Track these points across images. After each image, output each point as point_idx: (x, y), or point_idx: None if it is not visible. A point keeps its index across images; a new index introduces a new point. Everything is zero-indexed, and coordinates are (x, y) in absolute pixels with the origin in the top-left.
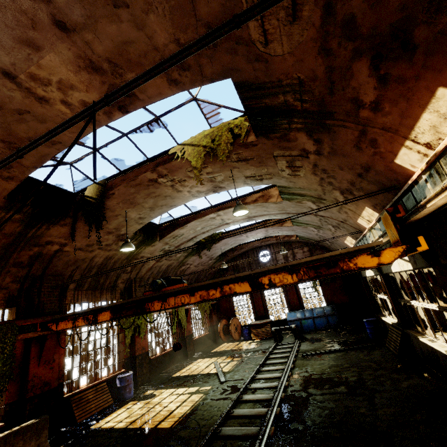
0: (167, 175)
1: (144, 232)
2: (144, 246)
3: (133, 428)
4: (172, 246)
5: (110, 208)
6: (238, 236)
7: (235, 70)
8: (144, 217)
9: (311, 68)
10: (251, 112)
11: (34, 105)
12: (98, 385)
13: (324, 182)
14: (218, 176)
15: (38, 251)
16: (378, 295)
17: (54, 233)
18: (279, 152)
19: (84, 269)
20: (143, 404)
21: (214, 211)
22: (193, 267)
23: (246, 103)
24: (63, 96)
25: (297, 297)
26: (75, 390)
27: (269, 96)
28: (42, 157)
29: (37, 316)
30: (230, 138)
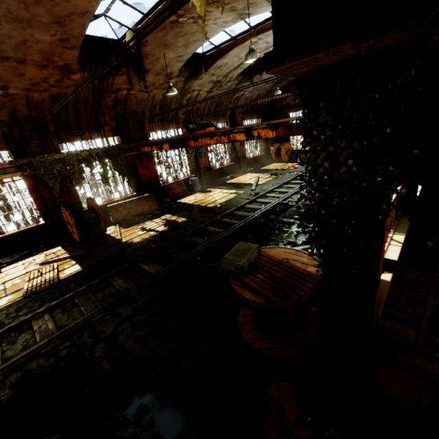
0: (185, 14)
1: (188, 67)
2: (192, 81)
3: (195, 204)
4: (220, 76)
5: (149, 53)
6: None
7: None
8: (182, 55)
9: None
10: None
11: None
12: (179, 182)
13: None
14: (238, 5)
15: (115, 97)
16: None
17: (119, 82)
18: None
19: (151, 107)
20: (203, 195)
21: (253, 35)
22: (248, 93)
23: None
24: None
25: None
26: (166, 183)
27: None
28: (82, 26)
29: (132, 142)
30: None
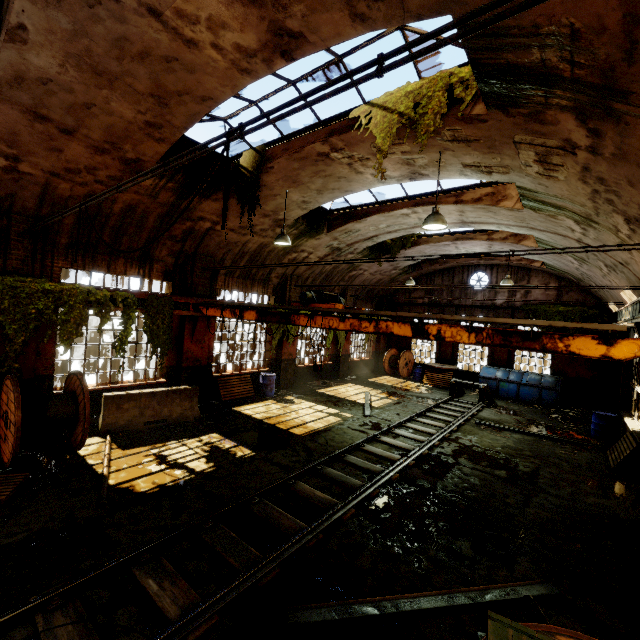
0: (344, 150)
1: (308, 220)
2: (306, 238)
3: (267, 423)
4: (343, 243)
5: (267, 185)
6: (442, 245)
7: (459, 2)
8: (309, 201)
9: (596, 11)
10: (480, 71)
11: (182, 51)
12: (242, 375)
13: (599, 197)
14: (420, 158)
15: (191, 227)
16: (636, 386)
17: (206, 208)
18: (523, 137)
19: (236, 255)
20: (281, 406)
21: (408, 205)
22: (368, 274)
23: (473, 56)
24: (213, 37)
25: (508, 351)
26: (221, 373)
27: (515, 48)
28: (192, 116)
29: (190, 296)
30: (443, 105)
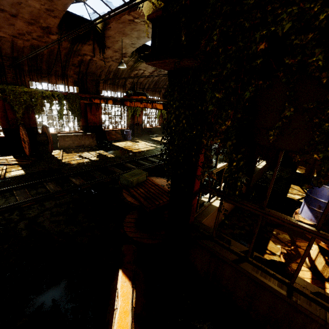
0: (139, 18)
1: (139, 53)
2: (140, 63)
3: (124, 148)
4: None
5: (111, 36)
6: None
7: None
8: (135, 43)
9: None
10: None
11: None
12: (116, 131)
13: None
14: None
15: (81, 59)
16: None
17: (86, 49)
18: None
19: (106, 72)
20: (132, 143)
21: None
22: None
23: None
24: None
25: None
26: (107, 129)
27: None
28: (65, 5)
29: (87, 94)
30: None
